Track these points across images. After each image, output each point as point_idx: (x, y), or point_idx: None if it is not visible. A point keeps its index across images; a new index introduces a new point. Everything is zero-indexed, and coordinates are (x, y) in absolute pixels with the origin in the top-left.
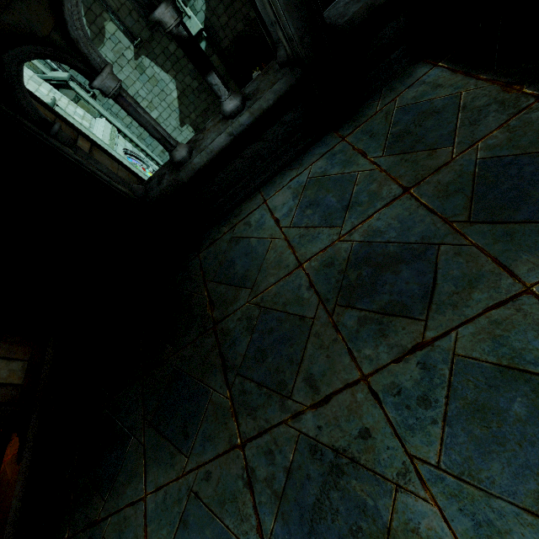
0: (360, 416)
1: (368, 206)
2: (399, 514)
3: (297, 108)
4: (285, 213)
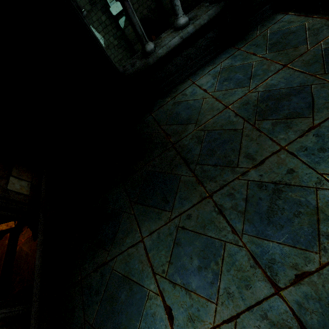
0: (286, 164)
1: (264, 75)
2: (321, 199)
3: (215, 30)
4: (209, 86)
